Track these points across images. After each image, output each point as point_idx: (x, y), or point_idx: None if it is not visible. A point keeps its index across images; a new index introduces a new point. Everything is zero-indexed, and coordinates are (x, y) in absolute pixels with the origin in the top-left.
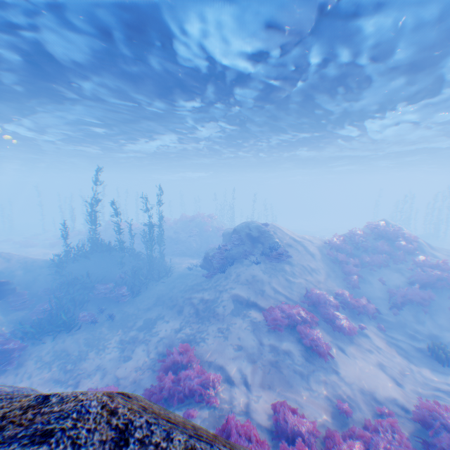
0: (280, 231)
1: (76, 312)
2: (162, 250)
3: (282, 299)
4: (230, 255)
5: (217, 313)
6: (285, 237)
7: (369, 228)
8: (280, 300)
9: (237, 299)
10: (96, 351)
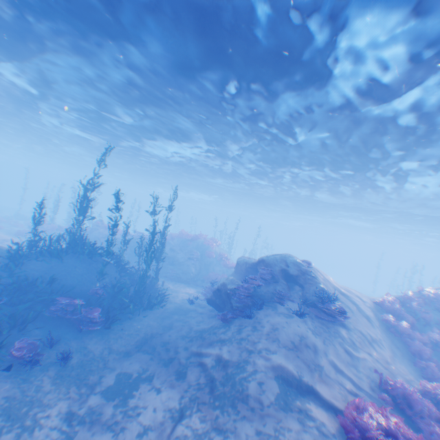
0: (320, 275)
1: (11, 338)
2: (157, 267)
3: (350, 388)
4: (257, 294)
5: (250, 397)
6: (327, 284)
7: (426, 295)
8: (348, 389)
9: (281, 373)
10: (17, 432)
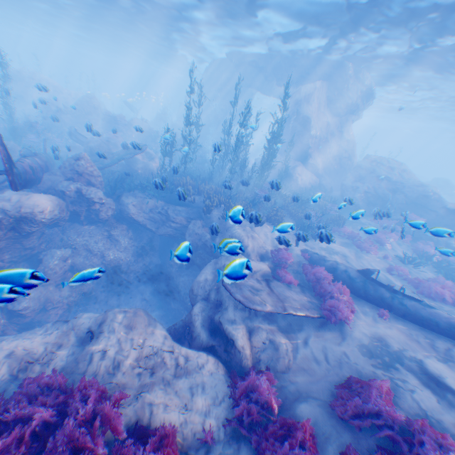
0: None
1: None
2: None
3: None
4: None
5: None
6: None
7: None
8: None
9: None
10: None
